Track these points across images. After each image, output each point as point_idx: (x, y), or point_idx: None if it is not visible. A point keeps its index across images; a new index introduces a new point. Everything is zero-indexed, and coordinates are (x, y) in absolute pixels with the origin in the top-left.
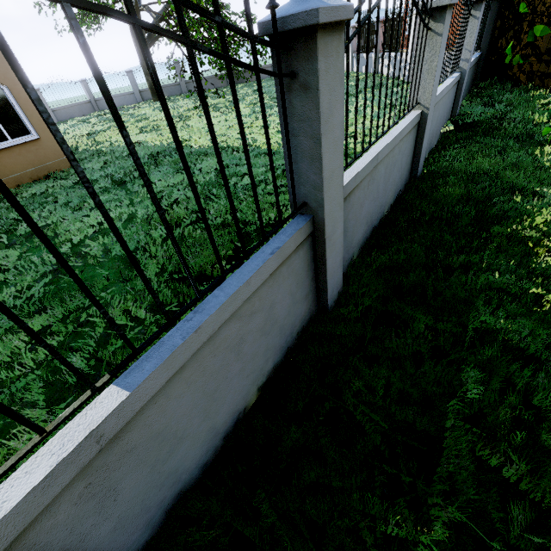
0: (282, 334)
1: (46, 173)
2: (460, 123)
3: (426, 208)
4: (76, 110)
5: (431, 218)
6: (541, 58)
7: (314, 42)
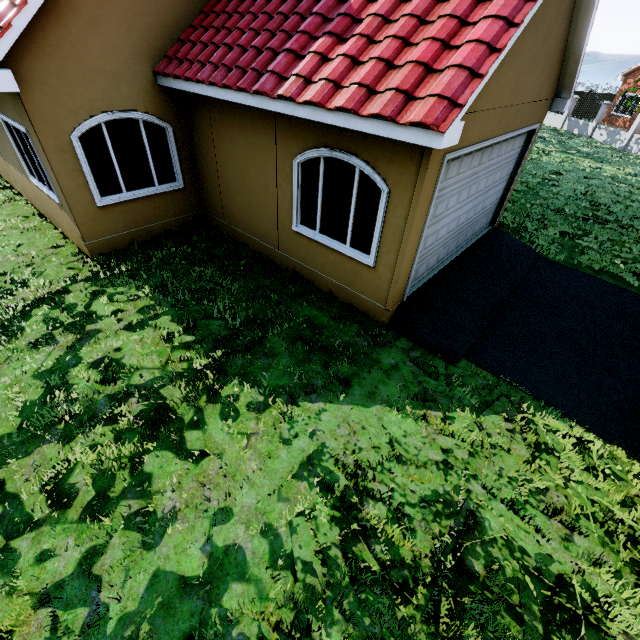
0: None
1: None
2: None
3: None
4: None
5: None
6: None
7: None
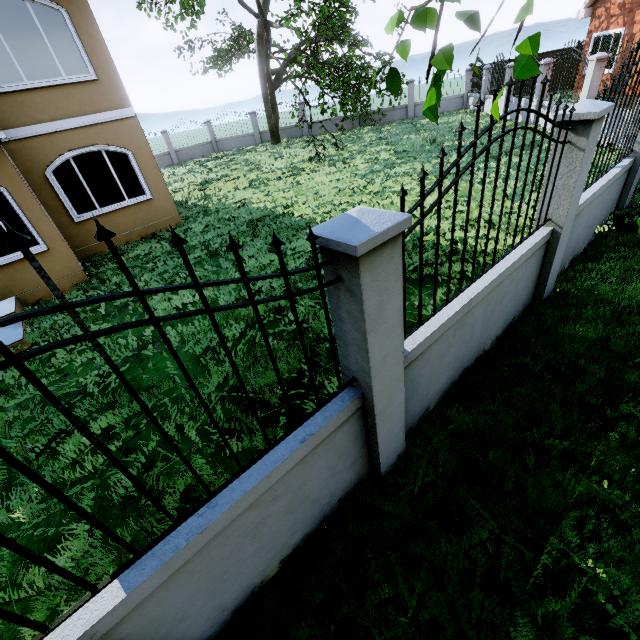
0: (317, 505)
1: (153, 231)
2: (626, 221)
3: (541, 352)
4: (197, 151)
5: (547, 365)
6: None
7: (357, 264)
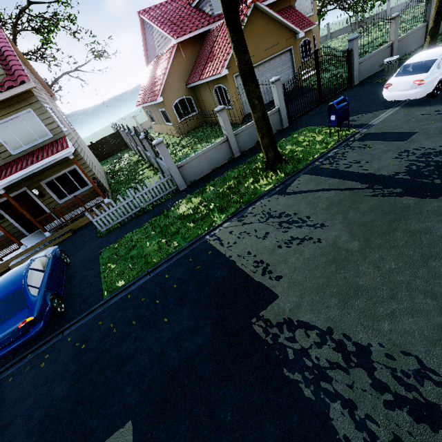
0: (419, 42)
1: None
2: None
3: None
4: None
5: None
6: None
7: None
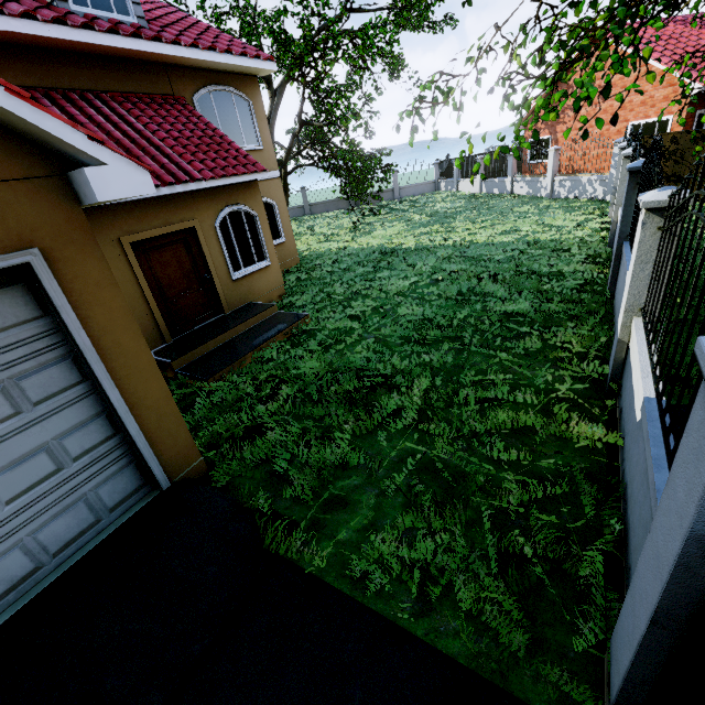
0: None
1: (283, 269)
2: None
3: None
4: None
5: None
6: (669, 179)
7: None
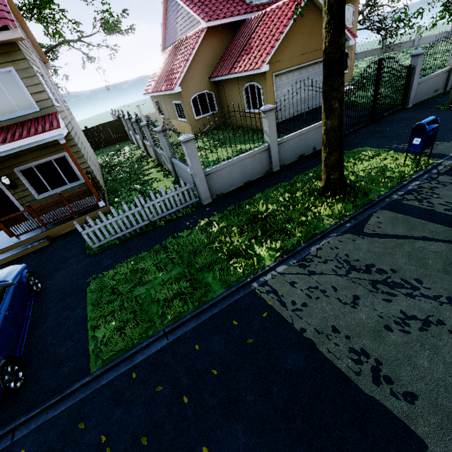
0: None
1: None
2: None
3: None
4: None
5: None
6: None
7: None
